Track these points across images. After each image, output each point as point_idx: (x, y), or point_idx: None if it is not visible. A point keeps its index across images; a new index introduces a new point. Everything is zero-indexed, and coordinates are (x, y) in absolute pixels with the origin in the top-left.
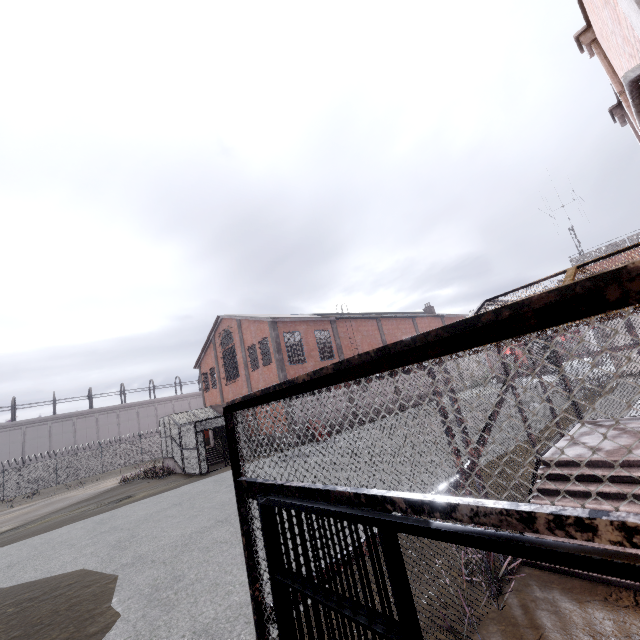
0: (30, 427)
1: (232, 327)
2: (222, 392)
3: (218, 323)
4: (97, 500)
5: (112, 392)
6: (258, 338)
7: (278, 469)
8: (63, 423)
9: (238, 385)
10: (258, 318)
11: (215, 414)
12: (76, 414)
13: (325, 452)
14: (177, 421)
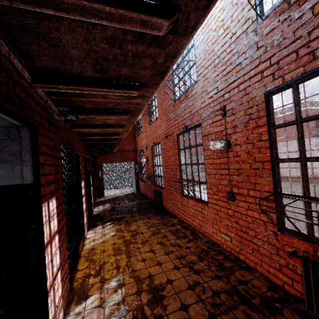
0: None
1: None
2: None
3: None
4: None
5: None
6: None
7: None
8: None
9: None
10: None
11: None
12: None
13: None
14: None
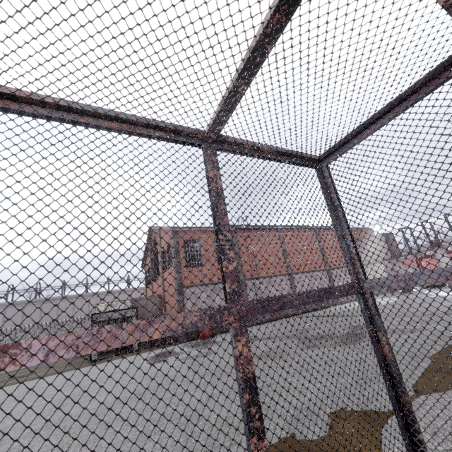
0: (46, 303)
1: (157, 236)
2: (152, 287)
3: (151, 233)
4: (21, 371)
5: (100, 282)
6: (167, 244)
7: (121, 373)
8: (67, 302)
9: (158, 282)
10: (166, 228)
11: (129, 306)
12: (75, 296)
13: (180, 357)
14: (95, 310)
